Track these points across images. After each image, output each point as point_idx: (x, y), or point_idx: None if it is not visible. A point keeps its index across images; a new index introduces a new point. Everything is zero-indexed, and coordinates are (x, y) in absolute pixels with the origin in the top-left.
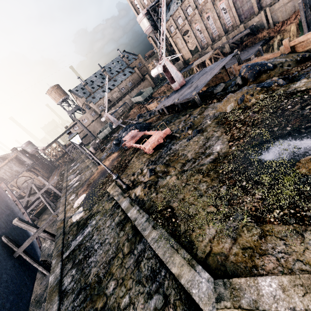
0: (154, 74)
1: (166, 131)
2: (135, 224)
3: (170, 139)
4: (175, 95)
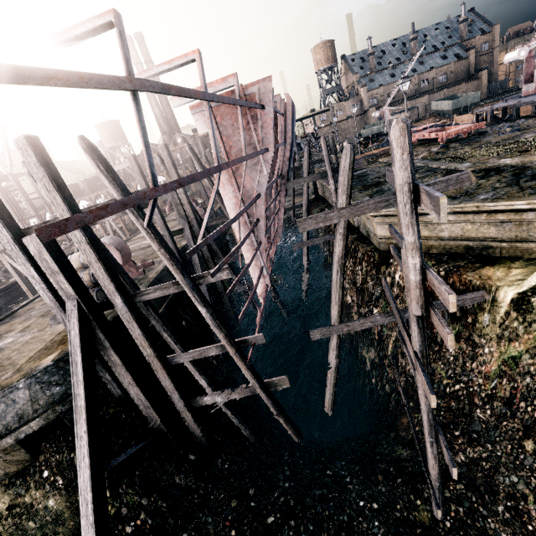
0: (508, 60)
1: (480, 124)
2: (416, 163)
3: (477, 136)
4: (518, 99)
